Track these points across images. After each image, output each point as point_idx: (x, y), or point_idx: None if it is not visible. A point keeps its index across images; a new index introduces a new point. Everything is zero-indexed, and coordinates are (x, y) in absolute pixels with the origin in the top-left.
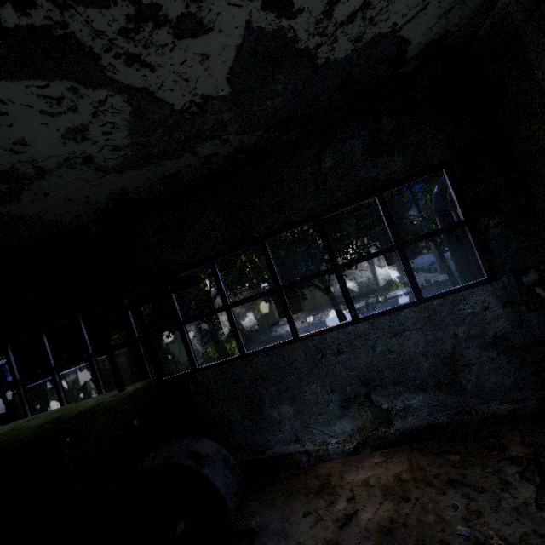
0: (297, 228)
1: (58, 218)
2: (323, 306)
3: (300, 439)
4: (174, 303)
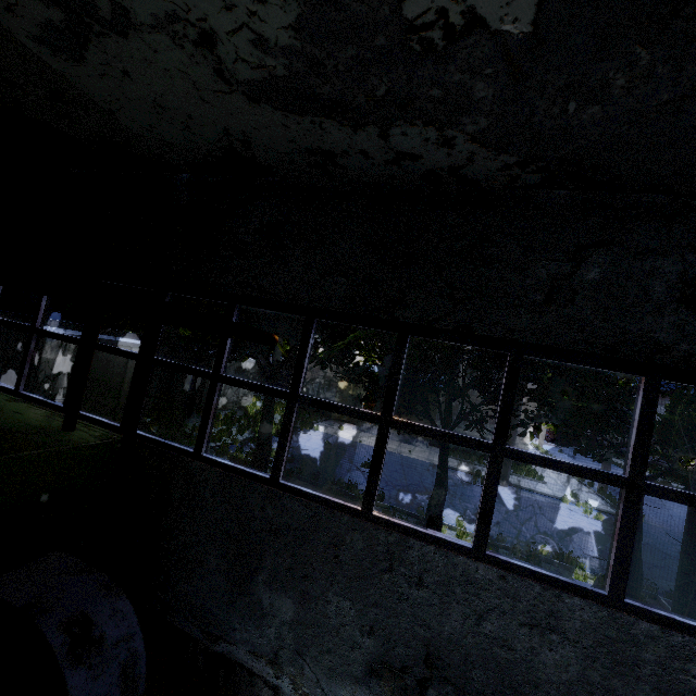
0: (472, 346)
1: (138, 129)
2: (419, 438)
3: (278, 664)
4: (226, 343)
